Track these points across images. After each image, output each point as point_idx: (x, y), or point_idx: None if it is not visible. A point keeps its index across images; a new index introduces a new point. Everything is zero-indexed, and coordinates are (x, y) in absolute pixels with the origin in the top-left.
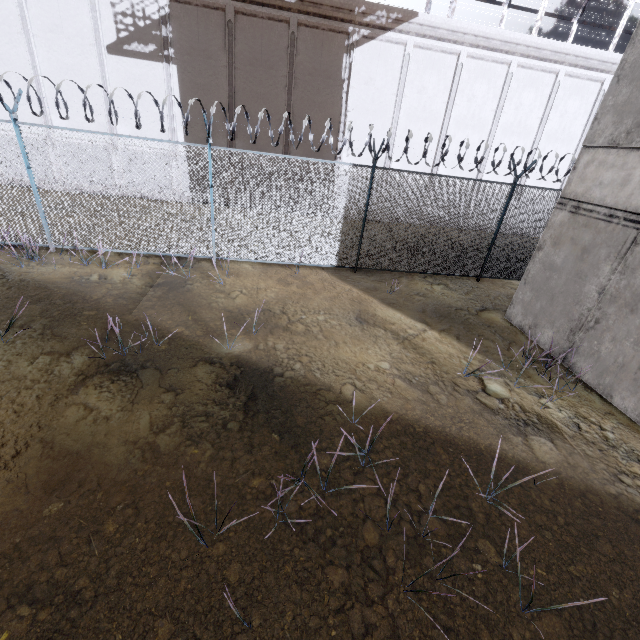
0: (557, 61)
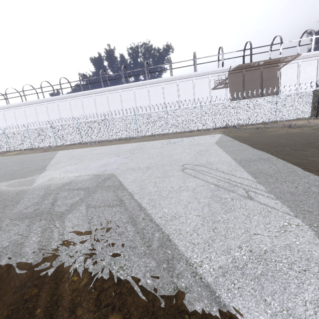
0: None
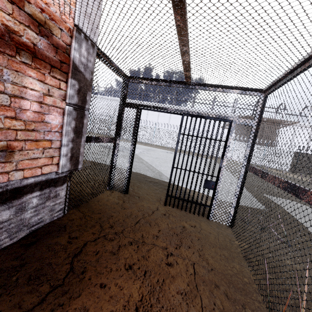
0: None
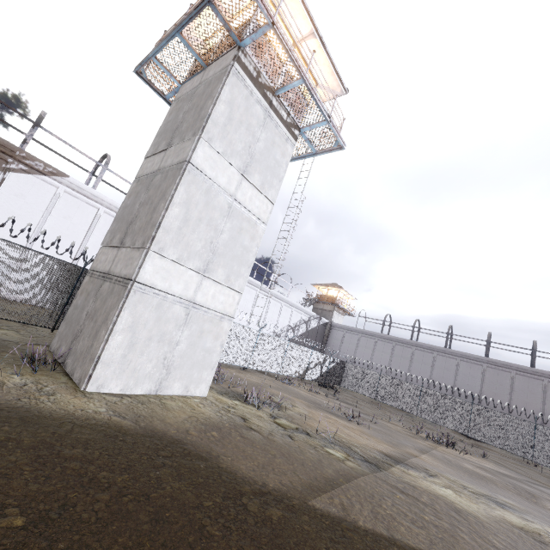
0: None
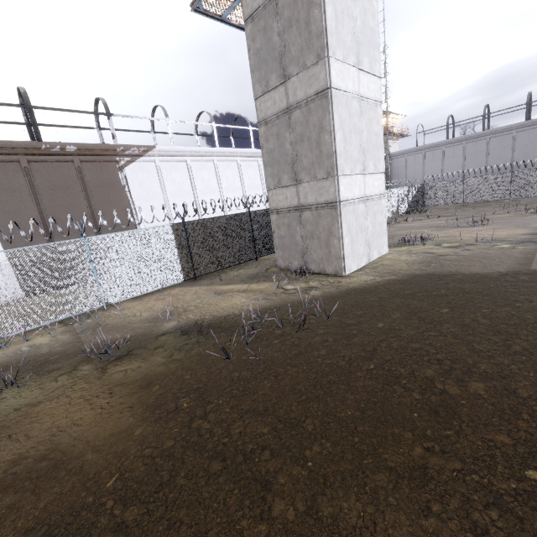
0: (234, 156)
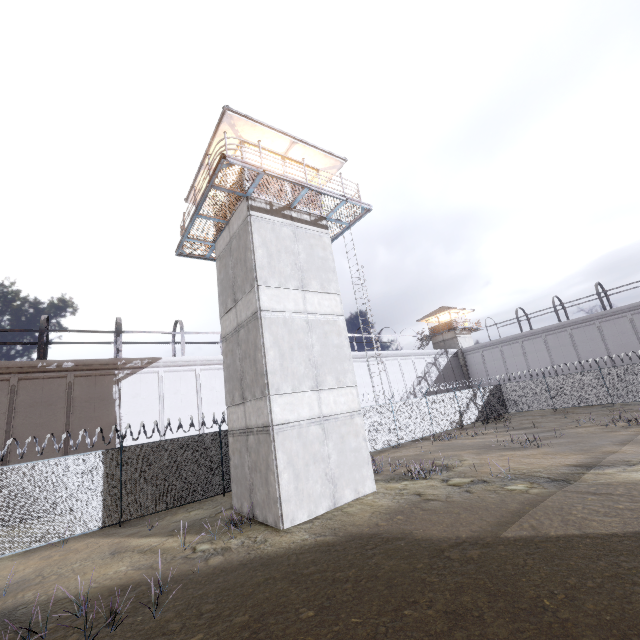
0: None
